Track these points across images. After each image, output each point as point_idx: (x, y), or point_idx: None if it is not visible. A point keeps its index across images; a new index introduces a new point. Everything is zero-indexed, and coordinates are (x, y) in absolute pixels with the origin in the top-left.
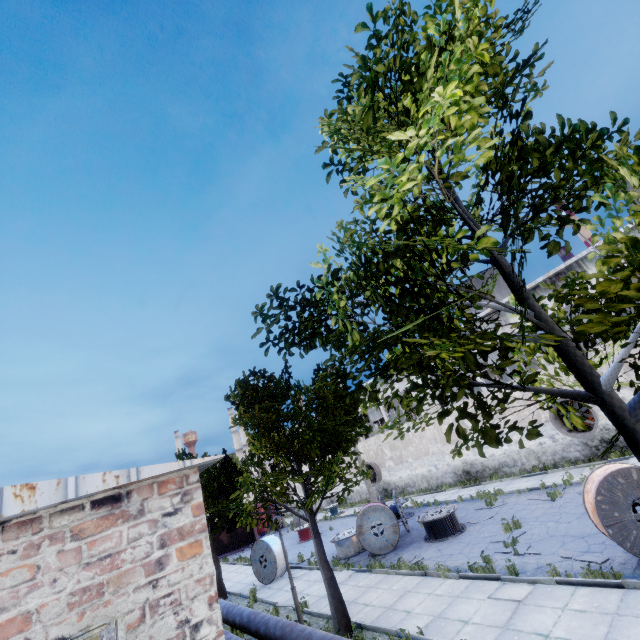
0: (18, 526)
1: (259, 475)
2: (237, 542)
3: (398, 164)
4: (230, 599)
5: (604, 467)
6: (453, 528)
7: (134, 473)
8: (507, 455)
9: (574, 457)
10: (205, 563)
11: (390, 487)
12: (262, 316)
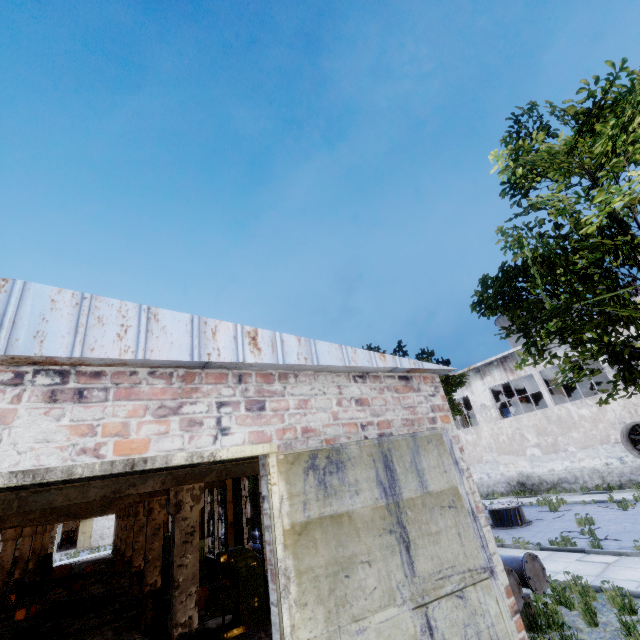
0: (373, 377)
1: None
2: None
3: (584, 188)
4: None
5: None
6: (520, 520)
7: (420, 364)
8: (568, 471)
9: None
10: (453, 429)
11: None
12: (482, 283)
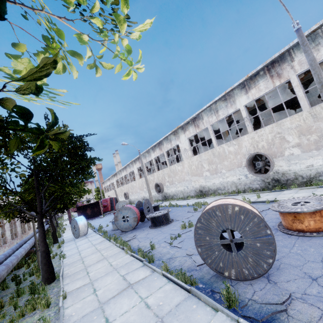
0: None
1: (116, 185)
2: (94, 214)
3: None
4: (58, 243)
5: (218, 201)
6: (163, 222)
7: None
8: (221, 184)
9: (255, 187)
10: None
11: (167, 195)
12: None
